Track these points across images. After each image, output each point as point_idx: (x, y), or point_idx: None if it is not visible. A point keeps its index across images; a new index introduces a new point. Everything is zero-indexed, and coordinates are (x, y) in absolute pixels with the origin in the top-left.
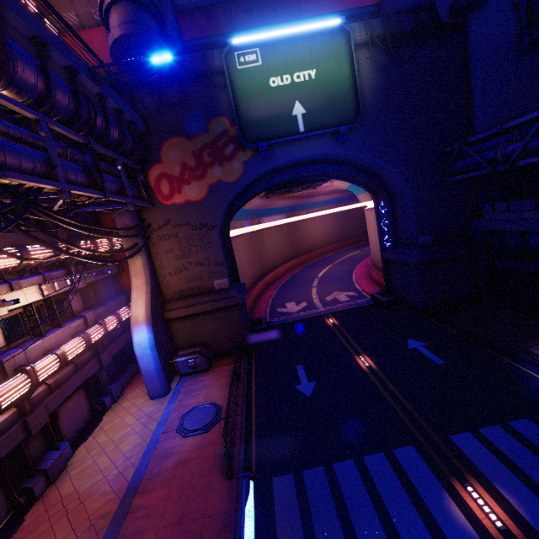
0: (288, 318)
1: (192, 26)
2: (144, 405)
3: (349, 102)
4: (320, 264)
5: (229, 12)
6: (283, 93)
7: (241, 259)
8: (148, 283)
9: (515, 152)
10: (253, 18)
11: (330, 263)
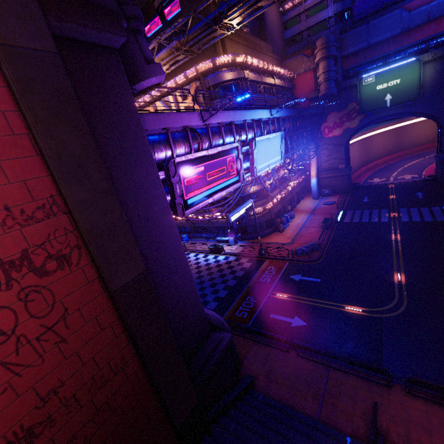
0: (371, 184)
1: (347, 62)
2: (311, 201)
3: (415, 91)
4: (415, 157)
5: (365, 52)
6: (382, 91)
7: (353, 155)
8: (316, 165)
9: None
10: (377, 52)
11: (424, 157)
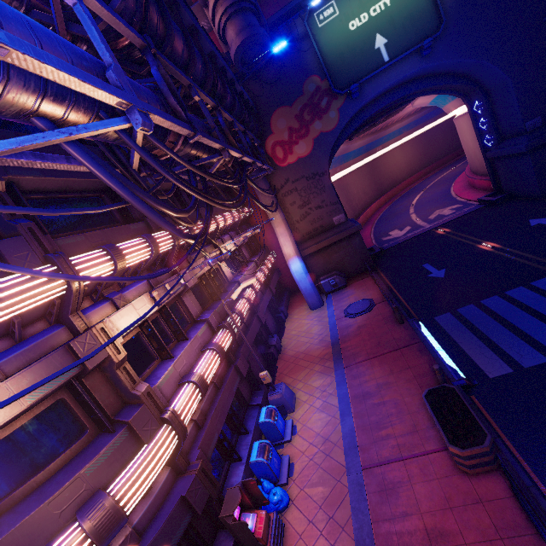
0: (397, 241)
1: (267, 6)
2: (310, 314)
3: (428, 13)
4: (409, 194)
5: None
6: (363, 32)
7: None
8: (288, 229)
9: None
10: None
11: (420, 190)
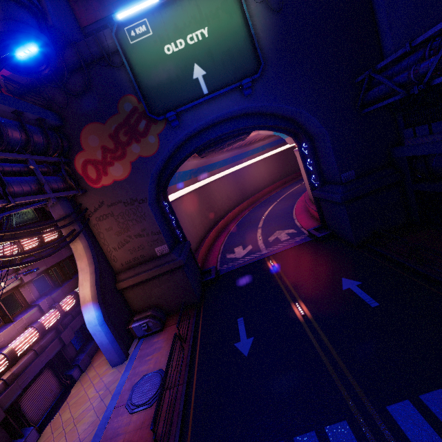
0: (235, 265)
1: (86, 11)
2: (105, 374)
3: (247, 53)
4: (266, 203)
5: None
6: (180, 58)
7: (190, 215)
8: (91, 264)
9: (429, 70)
10: None
11: (274, 201)
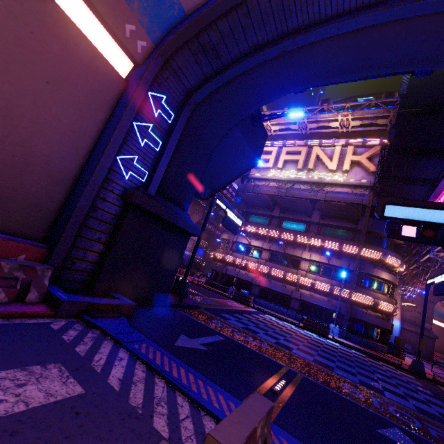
0: None
1: None
2: None
3: None
4: None
5: None
6: None
7: None
8: (400, 308)
9: None
10: None
11: None
